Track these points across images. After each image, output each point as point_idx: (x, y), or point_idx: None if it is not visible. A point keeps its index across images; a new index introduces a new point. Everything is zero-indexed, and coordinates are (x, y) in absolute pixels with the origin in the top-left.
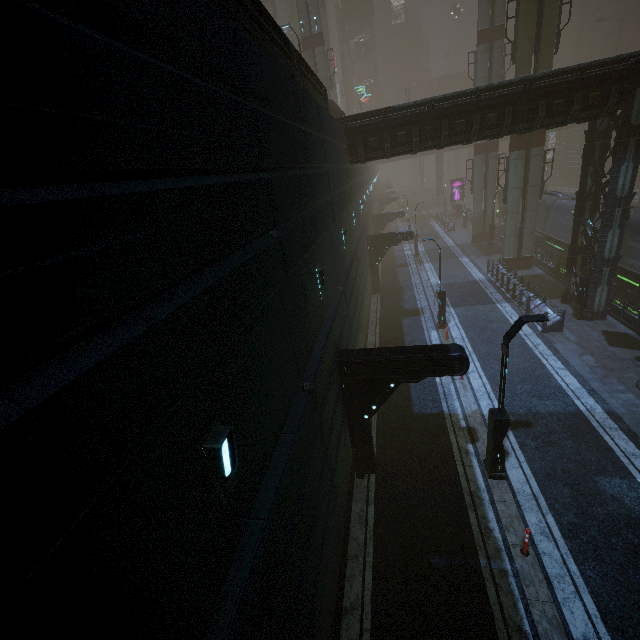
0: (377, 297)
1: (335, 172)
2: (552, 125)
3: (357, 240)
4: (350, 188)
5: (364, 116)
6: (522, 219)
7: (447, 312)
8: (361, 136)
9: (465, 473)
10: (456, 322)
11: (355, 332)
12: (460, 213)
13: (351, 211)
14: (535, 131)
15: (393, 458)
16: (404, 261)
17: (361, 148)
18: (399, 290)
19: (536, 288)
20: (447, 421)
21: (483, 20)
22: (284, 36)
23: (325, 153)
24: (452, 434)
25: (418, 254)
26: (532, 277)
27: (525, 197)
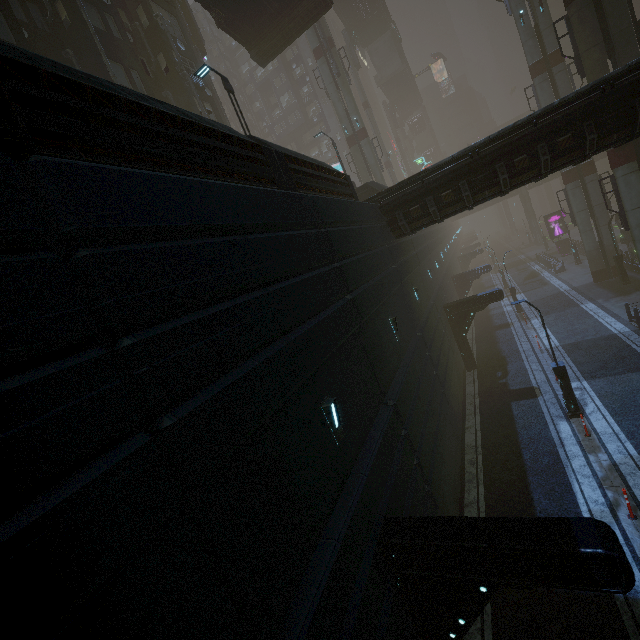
0: (473, 374)
1: (360, 260)
2: None
3: (425, 317)
4: (399, 265)
5: (399, 188)
6: None
7: (578, 389)
8: (400, 208)
9: None
10: (597, 405)
11: (431, 451)
12: (568, 248)
13: (409, 288)
14: None
15: None
16: (503, 320)
17: (402, 221)
18: (501, 361)
19: None
20: (624, 618)
21: (532, 54)
22: (254, 144)
23: (333, 246)
24: None
25: (520, 309)
26: None
27: None
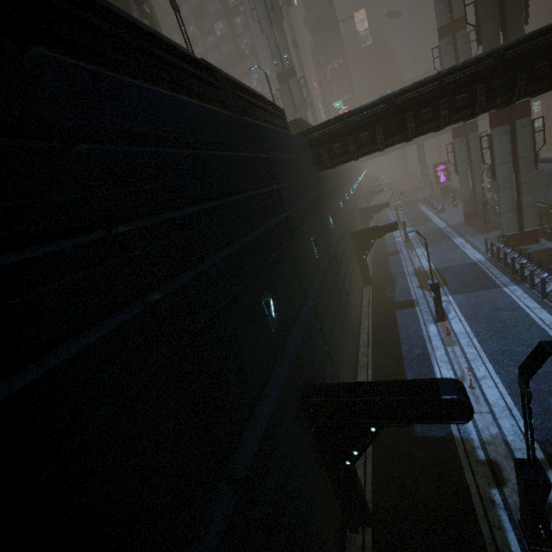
0: (369, 289)
1: (292, 185)
2: (537, 92)
3: (337, 241)
4: (320, 194)
5: (325, 126)
6: (518, 193)
7: (445, 301)
8: (325, 144)
9: (493, 539)
10: (457, 313)
11: (337, 343)
12: (448, 193)
13: (326, 215)
14: (517, 103)
15: (393, 504)
16: (395, 248)
17: (326, 155)
18: (391, 280)
19: (550, 267)
20: (459, 450)
21: (441, 17)
22: (208, 67)
23: (272, 170)
24: (468, 471)
25: (408, 240)
26: (542, 252)
27: (517, 170)
